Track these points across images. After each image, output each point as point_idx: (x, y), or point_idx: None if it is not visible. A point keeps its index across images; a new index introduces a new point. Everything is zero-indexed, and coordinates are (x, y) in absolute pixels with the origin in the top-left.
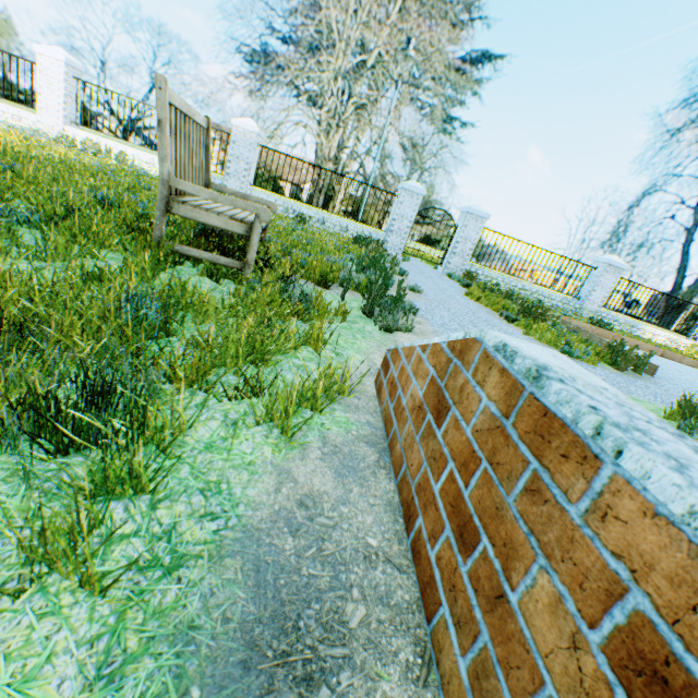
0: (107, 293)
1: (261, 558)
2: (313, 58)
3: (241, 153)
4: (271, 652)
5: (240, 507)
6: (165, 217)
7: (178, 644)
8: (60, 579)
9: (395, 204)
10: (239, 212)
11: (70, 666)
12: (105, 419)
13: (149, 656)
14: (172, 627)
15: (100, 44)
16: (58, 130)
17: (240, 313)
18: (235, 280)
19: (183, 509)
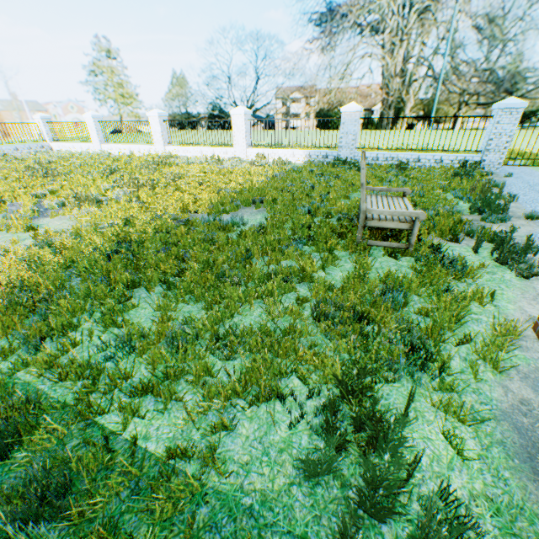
0: (365, 286)
1: (514, 423)
2: (377, 0)
3: (348, 129)
4: (537, 457)
5: (493, 401)
6: (362, 229)
7: (500, 445)
8: (449, 417)
9: (489, 125)
10: (393, 208)
11: (471, 443)
12: (415, 357)
13: (493, 446)
14: (495, 440)
15: (234, 73)
16: (243, 153)
17: (426, 286)
18: (402, 255)
19: (470, 399)
